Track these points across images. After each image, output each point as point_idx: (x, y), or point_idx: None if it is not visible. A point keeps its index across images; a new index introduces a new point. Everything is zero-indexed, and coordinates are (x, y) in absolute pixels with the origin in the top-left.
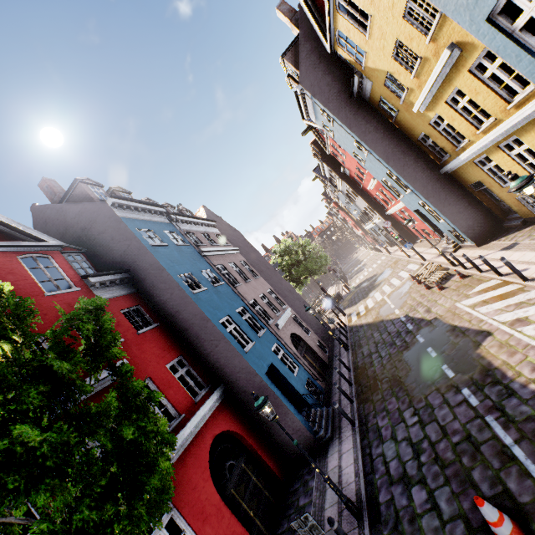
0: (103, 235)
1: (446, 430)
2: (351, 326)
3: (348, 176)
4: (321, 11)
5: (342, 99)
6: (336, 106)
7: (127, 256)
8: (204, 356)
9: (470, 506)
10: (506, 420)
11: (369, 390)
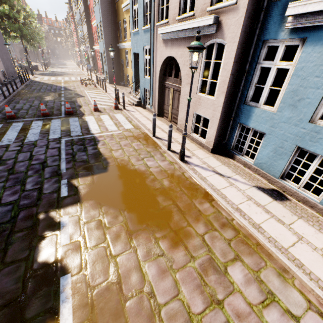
0: None
1: (48, 105)
2: (33, 80)
3: (88, 5)
4: None
5: None
6: None
7: None
8: None
9: (39, 113)
10: None
11: (24, 95)
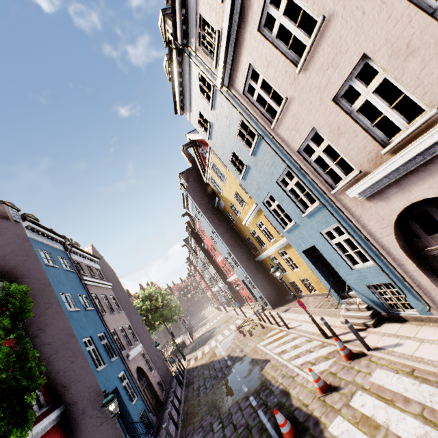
0: (4, 247)
1: (237, 426)
2: (189, 368)
3: (206, 249)
4: (204, 164)
5: (208, 205)
6: (205, 208)
7: (19, 268)
8: (55, 373)
9: None
10: (267, 408)
11: (192, 415)
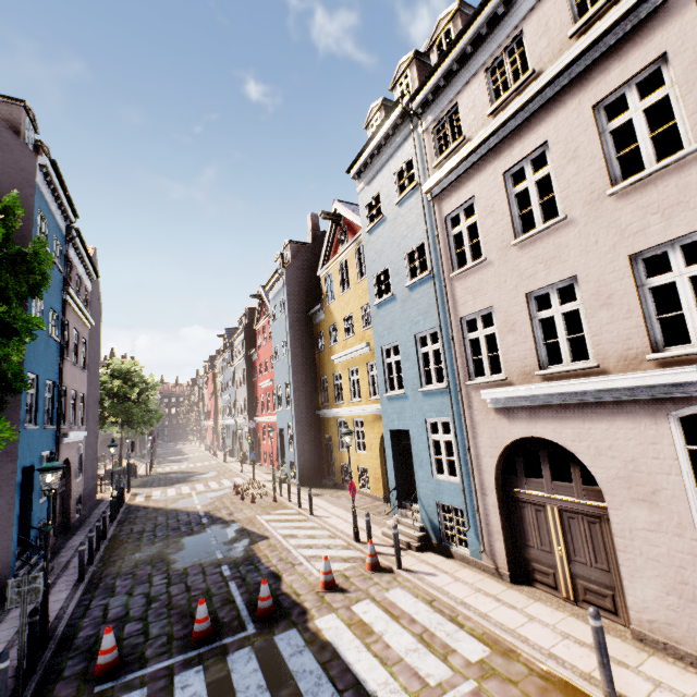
0: None
1: (192, 588)
2: (132, 504)
3: (253, 361)
4: (332, 253)
5: (301, 307)
6: (294, 307)
7: None
8: None
9: (180, 627)
10: (244, 583)
11: (121, 558)
